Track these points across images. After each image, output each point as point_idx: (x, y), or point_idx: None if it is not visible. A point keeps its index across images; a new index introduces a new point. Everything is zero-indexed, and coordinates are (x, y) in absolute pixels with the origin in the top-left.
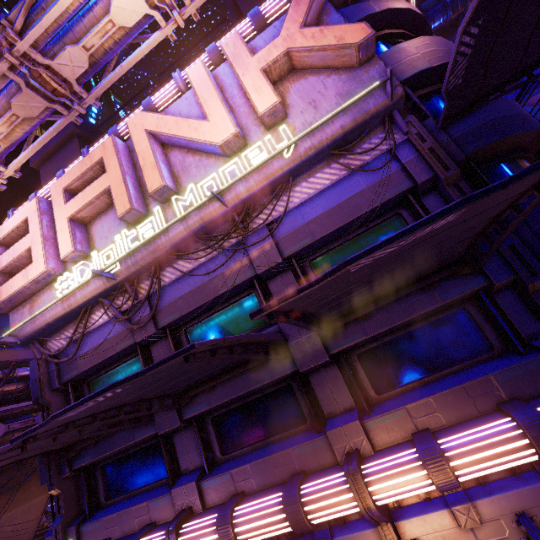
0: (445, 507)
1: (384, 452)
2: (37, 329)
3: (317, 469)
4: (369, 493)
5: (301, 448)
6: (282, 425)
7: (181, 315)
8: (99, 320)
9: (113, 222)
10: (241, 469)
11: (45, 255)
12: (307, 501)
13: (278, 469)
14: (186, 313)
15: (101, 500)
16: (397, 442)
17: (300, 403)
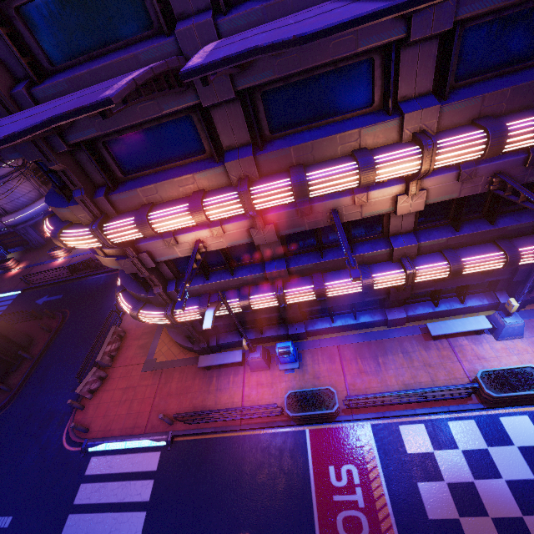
0: (456, 171)
1: (447, 133)
2: None
3: (377, 146)
4: (434, 161)
5: (371, 128)
6: (342, 107)
7: None
8: None
9: None
10: (304, 146)
11: None
12: (380, 167)
13: (341, 146)
14: None
15: (118, 176)
16: (456, 126)
17: (375, 84)
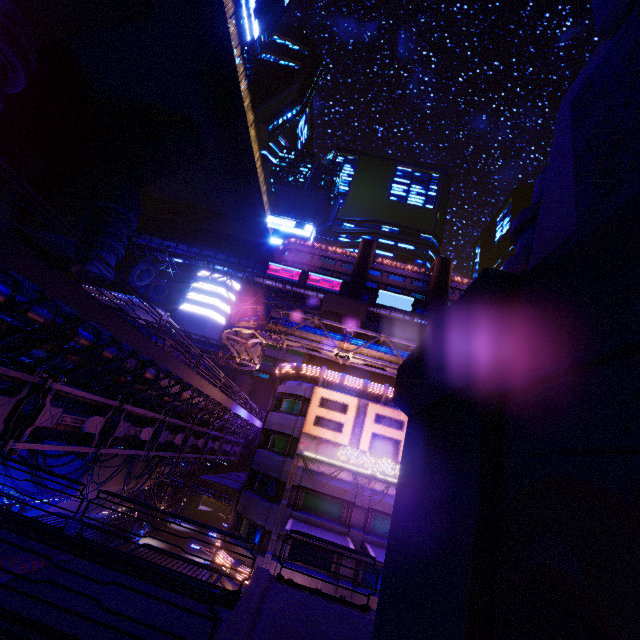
0: None
1: None
2: (316, 458)
3: None
4: None
5: None
6: None
7: (383, 511)
8: (342, 476)
9: (386, 447)
10: (374, 598)
11: (350, 436)
12: None
13: None
14: (386, 512)
15: (286, 556)
16: None
17: None
